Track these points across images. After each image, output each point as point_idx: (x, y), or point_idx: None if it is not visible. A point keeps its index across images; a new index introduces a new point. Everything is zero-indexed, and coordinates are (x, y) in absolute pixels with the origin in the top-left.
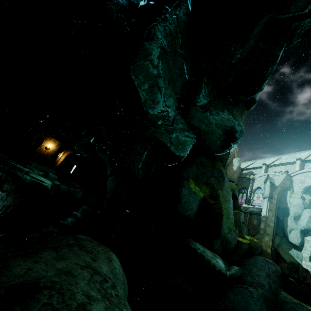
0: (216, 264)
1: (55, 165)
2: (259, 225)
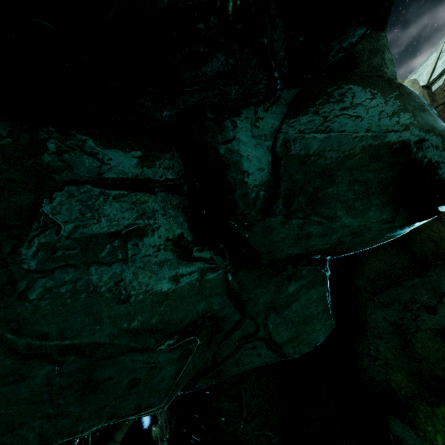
0: None
1: None
2: None
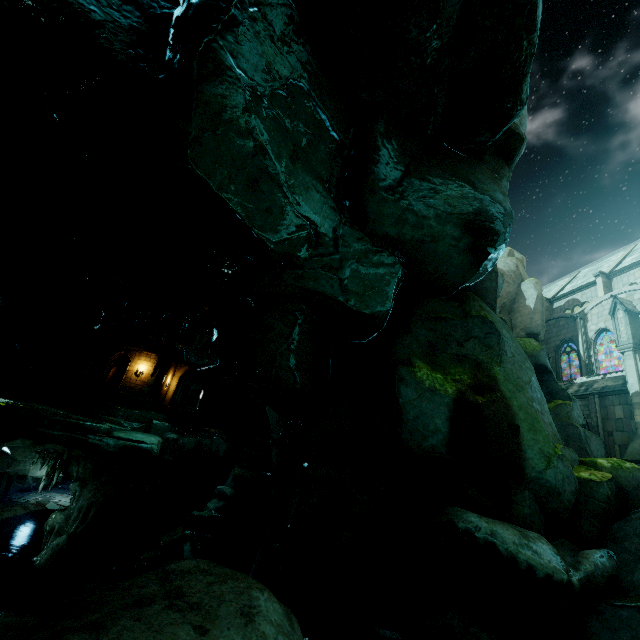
0: (534, 560)
1: (163, 403)
2: (631, 416)
